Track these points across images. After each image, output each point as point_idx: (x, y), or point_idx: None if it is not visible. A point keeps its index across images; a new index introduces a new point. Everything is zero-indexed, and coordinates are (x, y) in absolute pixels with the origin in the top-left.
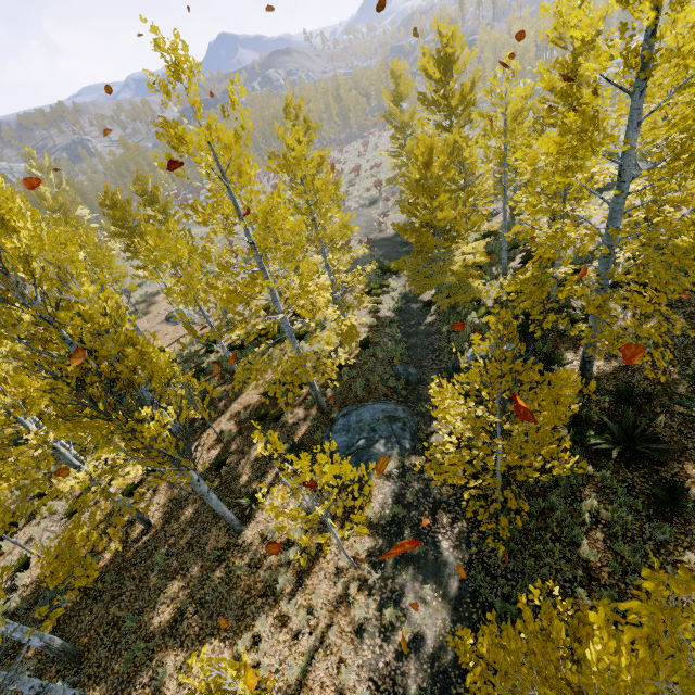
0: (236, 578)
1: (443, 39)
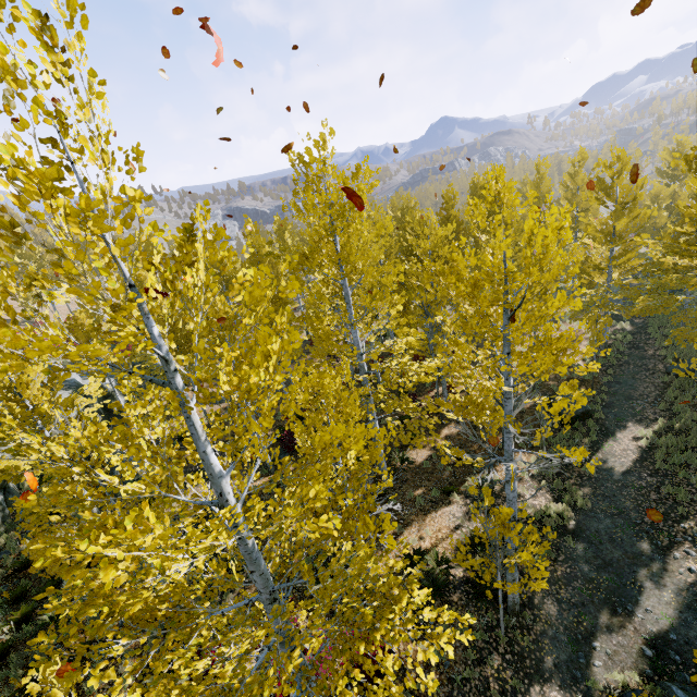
0: None
1: (678, 143)
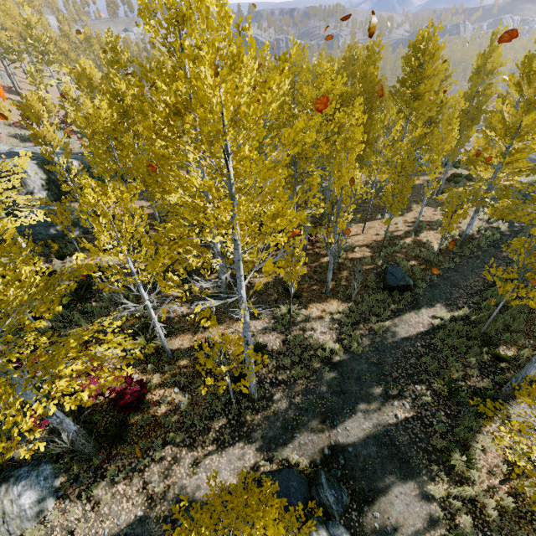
0: (435, 202)
1: None
